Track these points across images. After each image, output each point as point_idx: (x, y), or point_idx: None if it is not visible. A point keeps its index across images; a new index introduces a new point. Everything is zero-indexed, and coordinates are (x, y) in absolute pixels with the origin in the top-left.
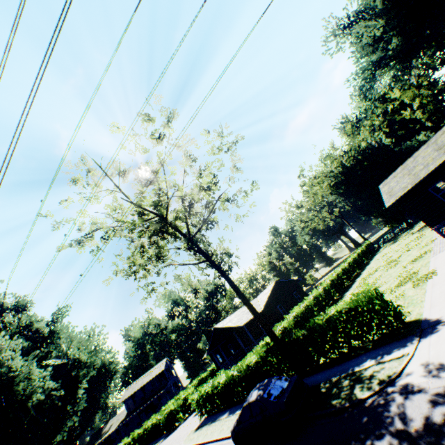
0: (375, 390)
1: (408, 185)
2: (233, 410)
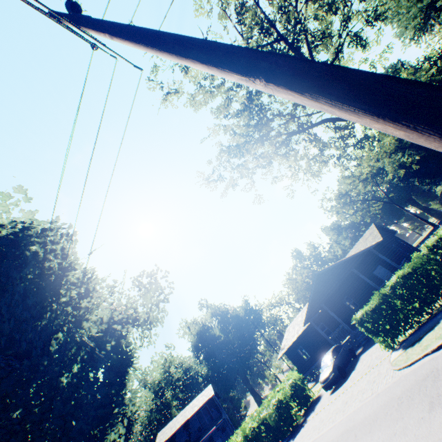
0: None
1: None
2: None
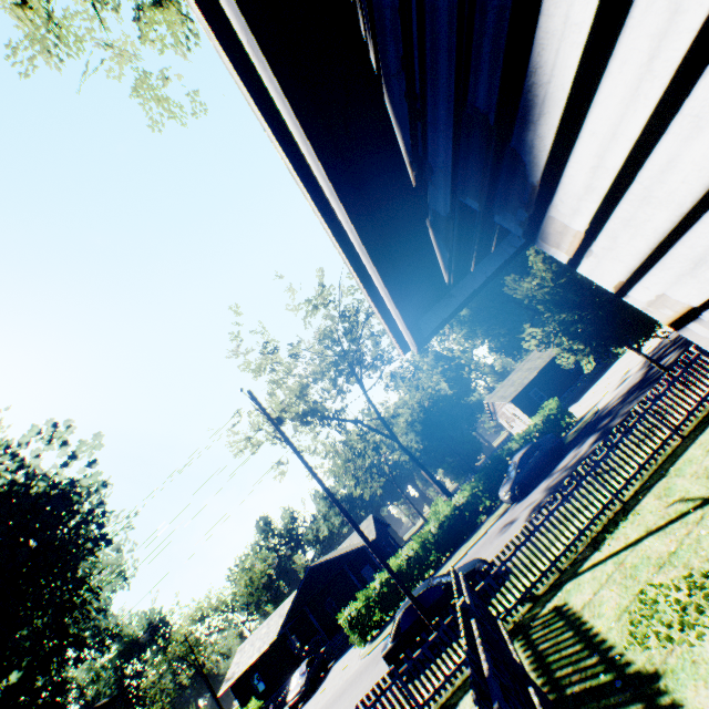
0: (593, 414)
1: (518, 388)
2: (444, 563)
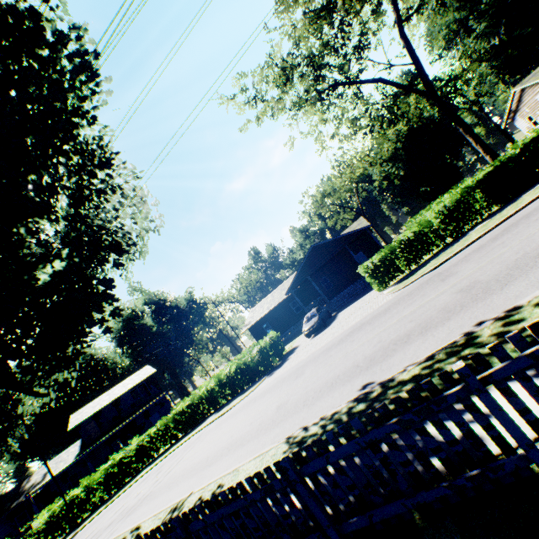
0: None
1: None
2: (501, 210)
